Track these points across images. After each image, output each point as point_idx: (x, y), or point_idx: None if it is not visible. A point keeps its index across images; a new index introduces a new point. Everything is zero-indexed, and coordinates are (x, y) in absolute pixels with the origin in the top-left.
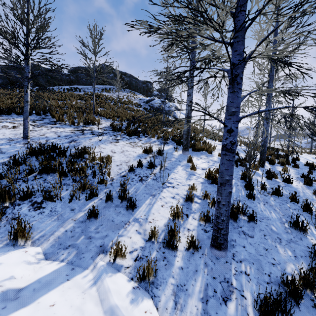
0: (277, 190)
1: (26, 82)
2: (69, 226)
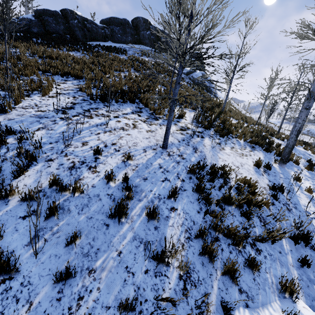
0: None
1: (177, 89)
2: (296, 274)
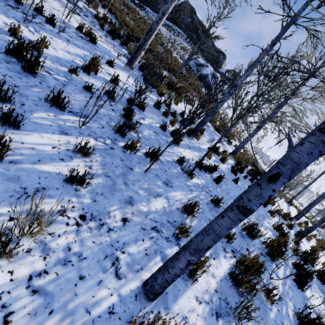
0: (129, 115)
1: None
2: None
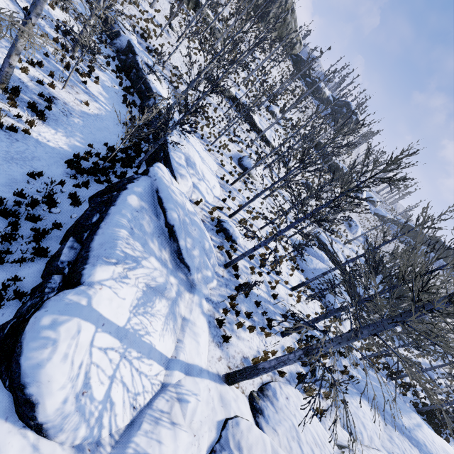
0: None
1: None
2: None
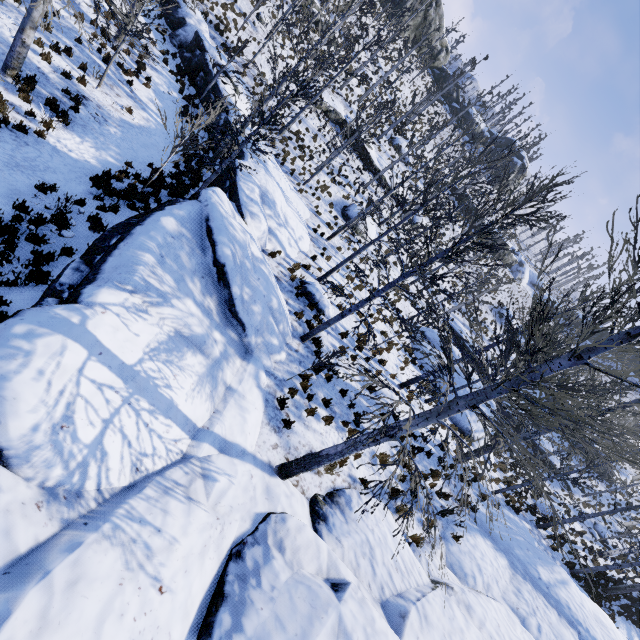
0: None
1: None
2: None
